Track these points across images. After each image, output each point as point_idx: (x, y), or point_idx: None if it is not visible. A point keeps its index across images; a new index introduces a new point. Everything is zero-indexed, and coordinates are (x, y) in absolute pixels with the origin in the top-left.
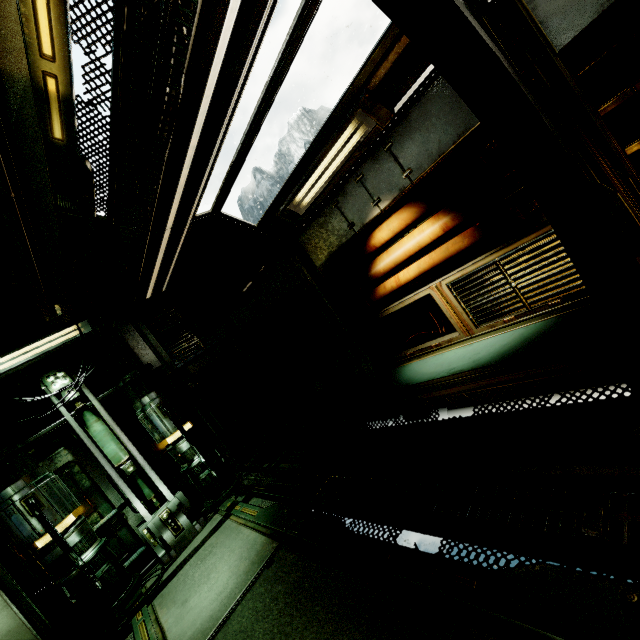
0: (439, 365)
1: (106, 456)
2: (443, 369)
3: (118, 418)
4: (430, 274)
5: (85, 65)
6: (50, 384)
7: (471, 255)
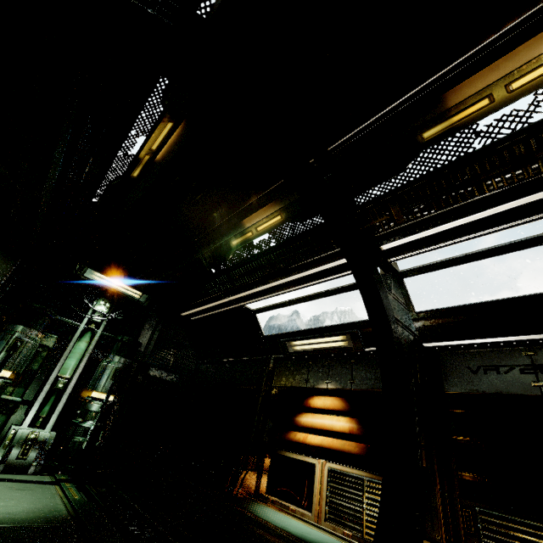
0: (281, 520)
1: (63, 364)
2: (281, 523)
3: (93, 352)
4: (325, 452)
5: (265, 239)
6: (99, 304)
7: (355, 463)
